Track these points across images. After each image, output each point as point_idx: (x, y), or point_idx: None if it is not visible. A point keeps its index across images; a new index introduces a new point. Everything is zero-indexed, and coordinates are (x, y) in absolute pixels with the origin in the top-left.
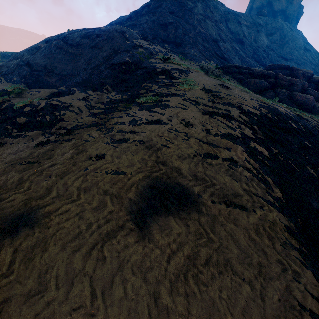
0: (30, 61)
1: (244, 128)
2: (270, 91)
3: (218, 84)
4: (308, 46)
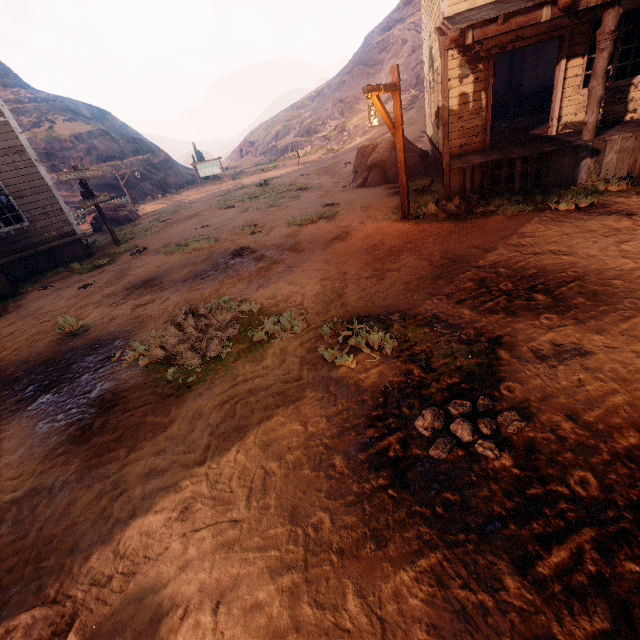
0: (341, 97)
1: None
2: None
3: None
4: None
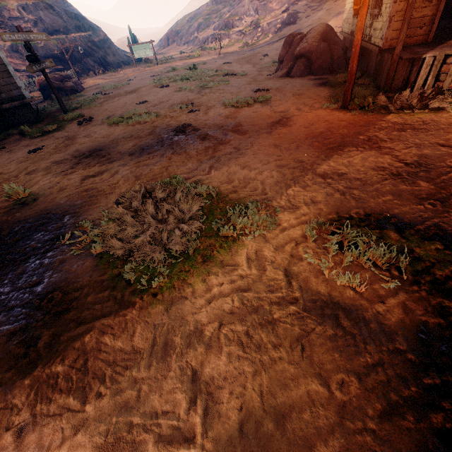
0: None
1: None
2: None
3: None
4: None
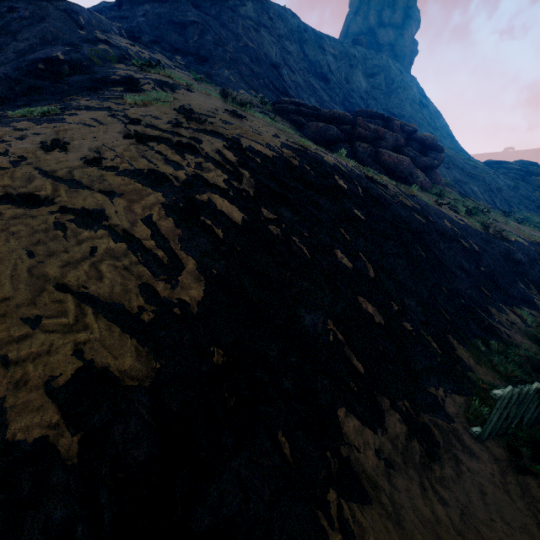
0: None
1: (214, 170)
2: (343, 144)
3: (225, 110)
4: (426, 101)
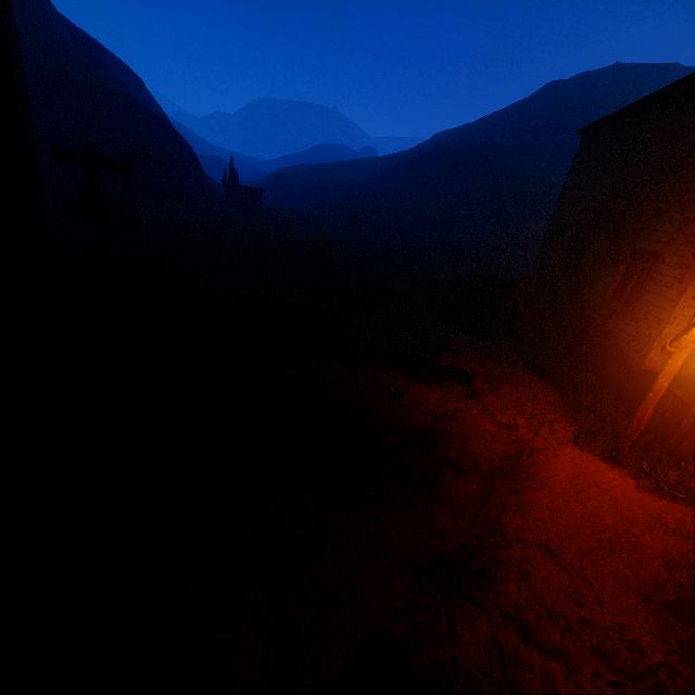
0: (403, 181)
1: None
2: None
3: None
4: None
